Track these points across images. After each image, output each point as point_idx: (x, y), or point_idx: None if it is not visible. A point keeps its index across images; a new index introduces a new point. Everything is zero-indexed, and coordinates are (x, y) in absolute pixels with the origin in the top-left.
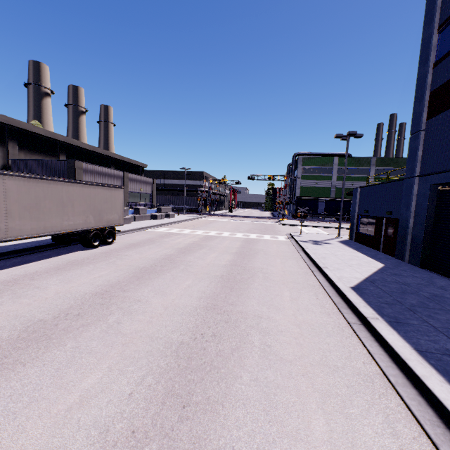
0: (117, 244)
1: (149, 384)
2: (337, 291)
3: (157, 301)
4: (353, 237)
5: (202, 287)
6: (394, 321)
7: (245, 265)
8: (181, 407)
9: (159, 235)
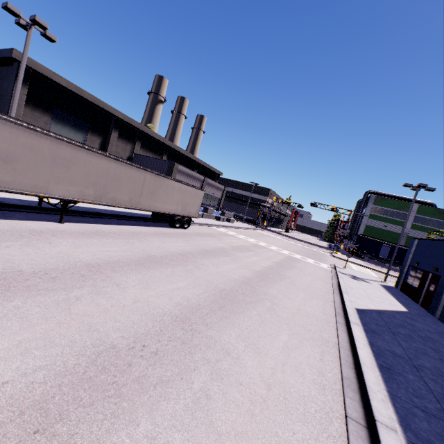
0: (189, 230)
1: (206, 295)
2: (343, 307)
3: (213, 268)
4: (399, 285)
5: (243, 272)
6: (370, 330)
7: (279, 271)
8: (220, 307)
9: (219, 233)
